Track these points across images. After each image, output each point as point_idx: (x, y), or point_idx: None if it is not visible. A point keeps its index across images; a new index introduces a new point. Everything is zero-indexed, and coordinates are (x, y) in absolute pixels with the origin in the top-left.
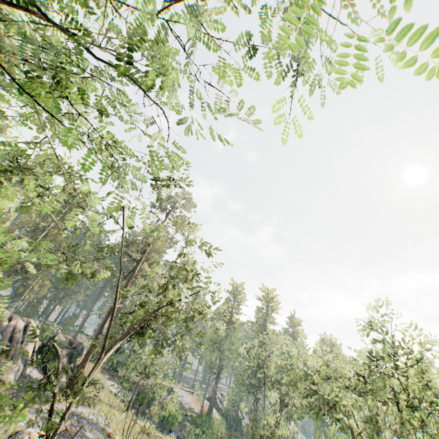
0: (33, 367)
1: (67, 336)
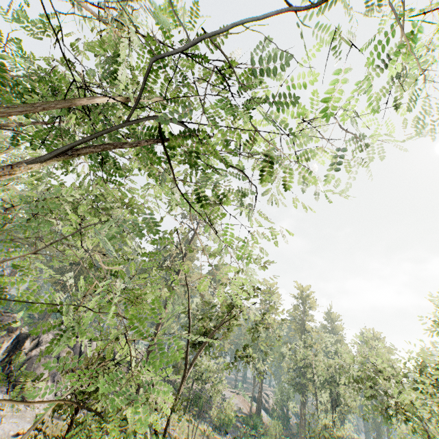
0: None
1: None
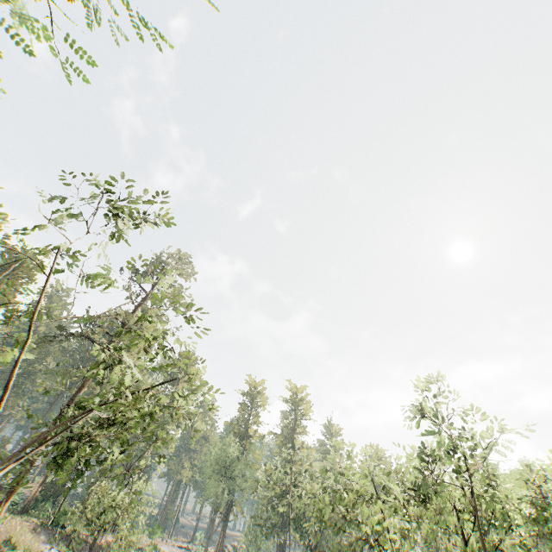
0: None
1: None
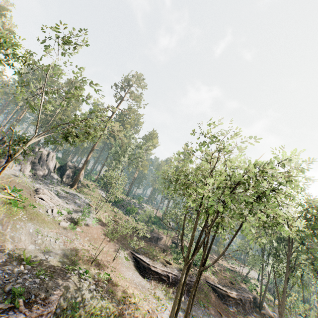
0: (55, 174)
1: (73, 164)
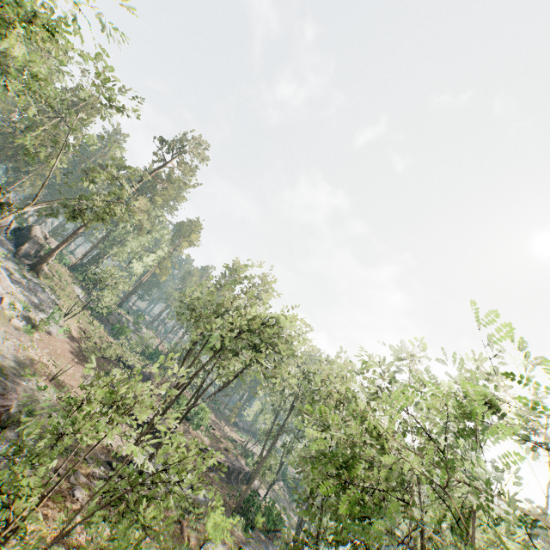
0: (7, 238)
1: (44, 231)
